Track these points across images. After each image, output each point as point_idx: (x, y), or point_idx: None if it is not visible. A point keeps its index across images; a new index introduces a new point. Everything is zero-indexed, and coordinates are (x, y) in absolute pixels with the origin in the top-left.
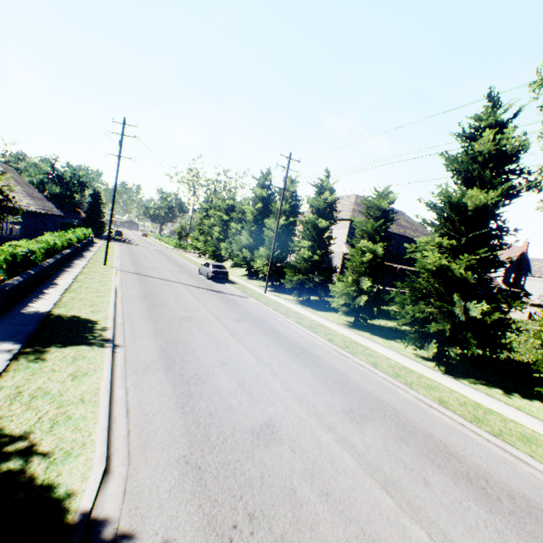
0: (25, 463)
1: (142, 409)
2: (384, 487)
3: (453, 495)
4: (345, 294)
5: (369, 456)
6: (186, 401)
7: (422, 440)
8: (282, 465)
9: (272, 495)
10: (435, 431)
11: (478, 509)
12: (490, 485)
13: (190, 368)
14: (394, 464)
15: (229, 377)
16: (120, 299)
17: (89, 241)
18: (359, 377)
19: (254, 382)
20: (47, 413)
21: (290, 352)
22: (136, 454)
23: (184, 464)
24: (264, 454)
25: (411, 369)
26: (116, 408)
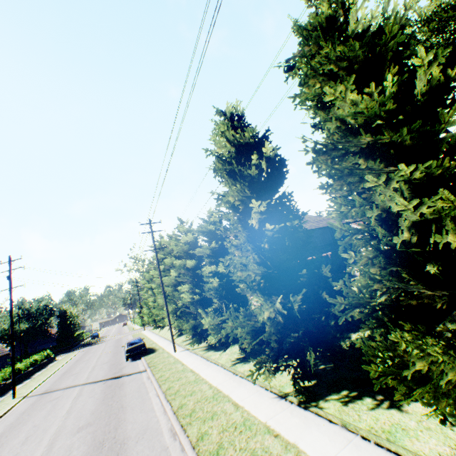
0: None
1: None
2: None
3: None
4: (214, 328)
5: None
6: None
7: None
8: None
9: None
10: None
11: None
12: None
13: None
14: None
15: None
16: None
17: (41, 364)
18: None
19: None
20: None
21: None
22: None
23: None
24: None
25: (254, 419)
26: None
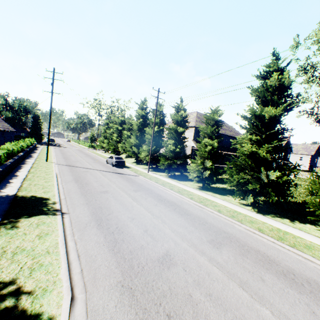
0: (16, 301)
1: (87, 253)
2: (241, 286)
3: (278, 285)
4: (197, 171)
5: (228, 268)
6: (114, 245)
7: (254, 254)
8: (180, 280)
9: (178, 300)
10: (260, 248)
11: (293, 292)
12: (296, 277)
13: (112, 223)
14: (243, 271)
15: (137, 227)
16: (60, 182)
17: (34, 146)
18: (212, 220)
19: (152, 228)
20: (26, 264)
21: (170, 208)
22: (89, 284)
23: (121, 287)
24: (168, 274)
25: (239, 212)
26: (71, 255)
